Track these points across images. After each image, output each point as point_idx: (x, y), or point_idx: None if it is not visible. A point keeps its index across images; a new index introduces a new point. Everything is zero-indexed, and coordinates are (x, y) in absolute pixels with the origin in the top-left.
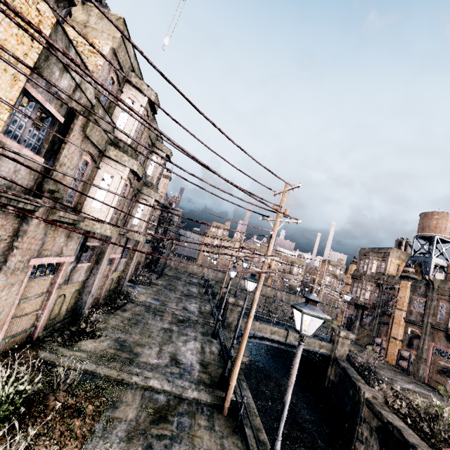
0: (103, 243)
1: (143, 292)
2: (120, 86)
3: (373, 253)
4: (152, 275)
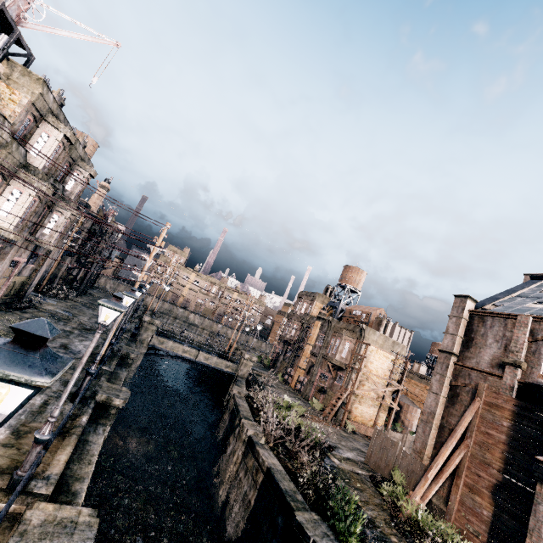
0: (6, 245)
1: (53, 303)
2: (37, 123)
3: (305, 296)
4: (70, 291)
